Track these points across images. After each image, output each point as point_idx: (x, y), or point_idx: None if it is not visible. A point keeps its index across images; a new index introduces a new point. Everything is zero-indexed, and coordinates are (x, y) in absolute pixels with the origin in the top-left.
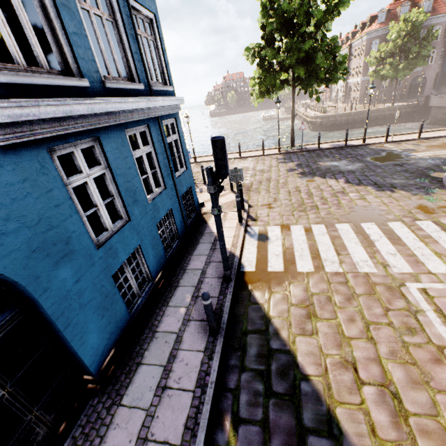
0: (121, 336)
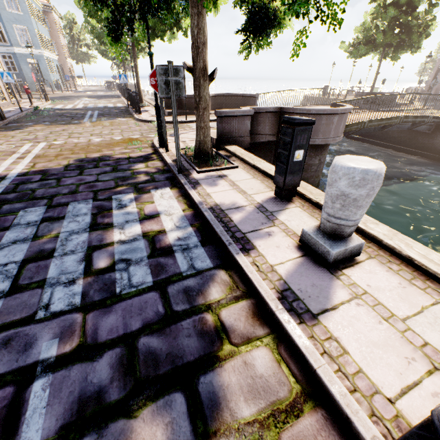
0: None
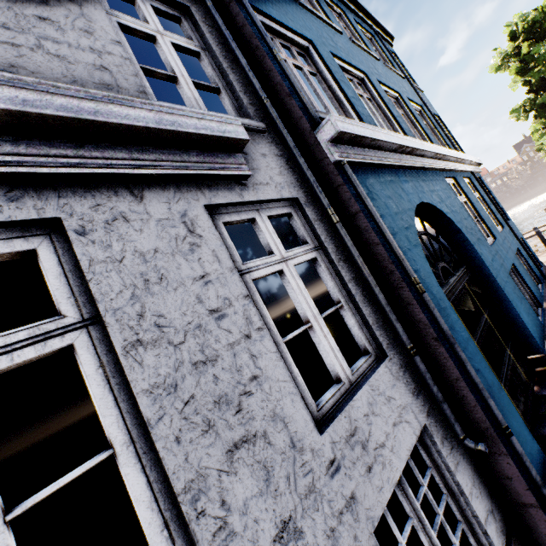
0: (544, 335)
